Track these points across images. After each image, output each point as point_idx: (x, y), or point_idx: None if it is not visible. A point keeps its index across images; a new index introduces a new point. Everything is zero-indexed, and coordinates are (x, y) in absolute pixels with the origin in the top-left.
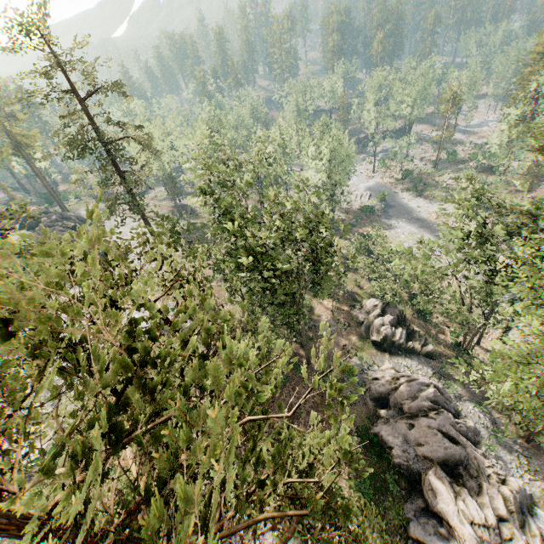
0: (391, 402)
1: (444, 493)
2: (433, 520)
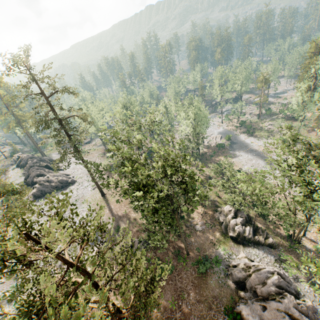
0: (247, 286)
1: None
2: None
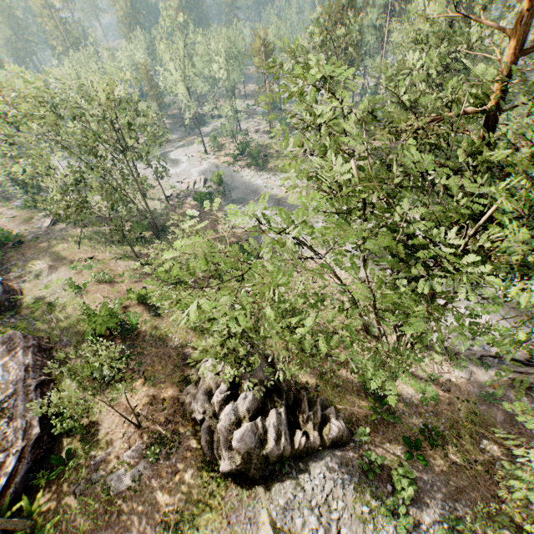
0: None
1: None
2: None
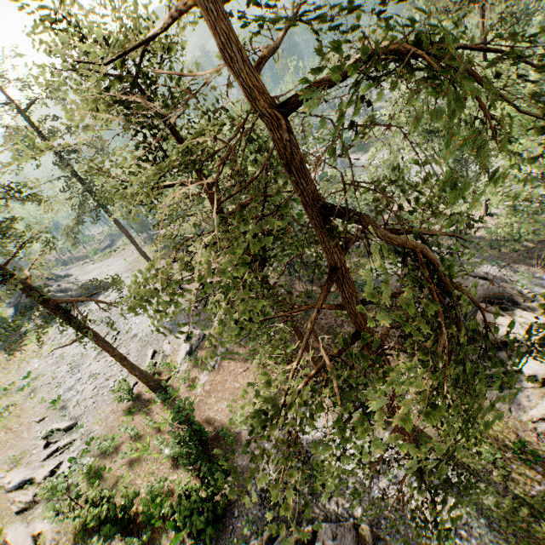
0: None
1: (499, 319)
2: (502, 352)
